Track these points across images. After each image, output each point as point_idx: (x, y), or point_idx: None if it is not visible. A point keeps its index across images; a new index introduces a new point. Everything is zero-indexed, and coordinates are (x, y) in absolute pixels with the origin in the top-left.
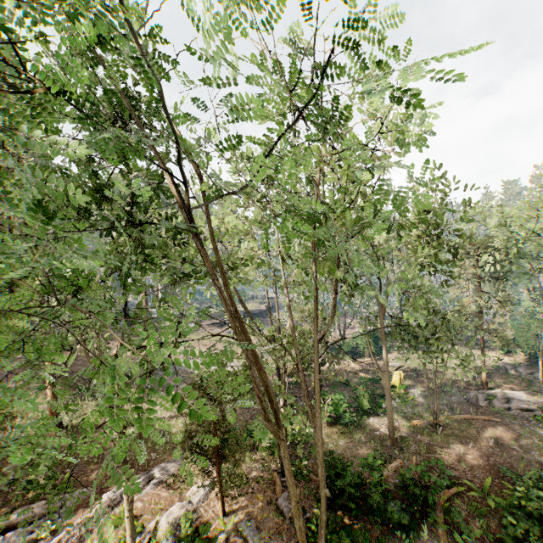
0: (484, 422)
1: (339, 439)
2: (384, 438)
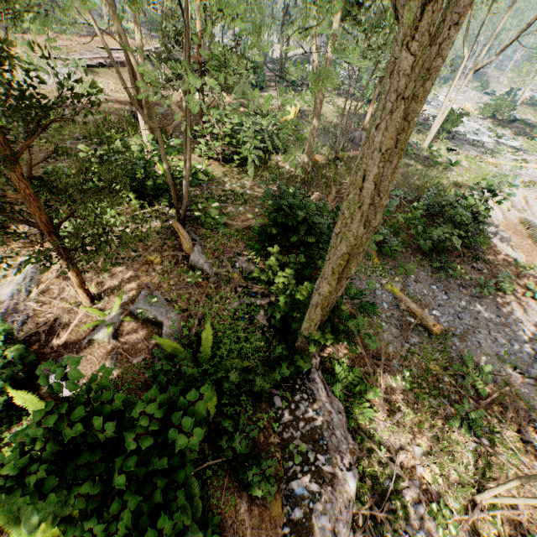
0: None
1: (242, 178)
2: (293, 174)
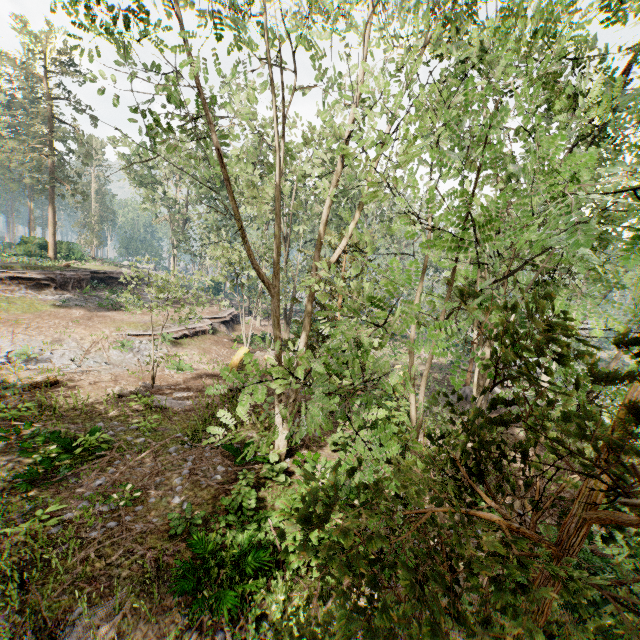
0: None
1: None
2: None
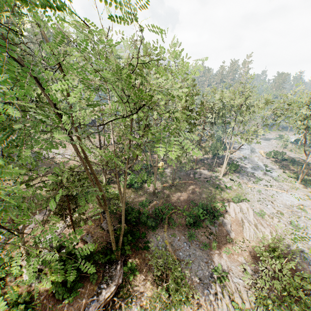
0: (190, 183)
1: (131, 194)
2: (151, 192)
